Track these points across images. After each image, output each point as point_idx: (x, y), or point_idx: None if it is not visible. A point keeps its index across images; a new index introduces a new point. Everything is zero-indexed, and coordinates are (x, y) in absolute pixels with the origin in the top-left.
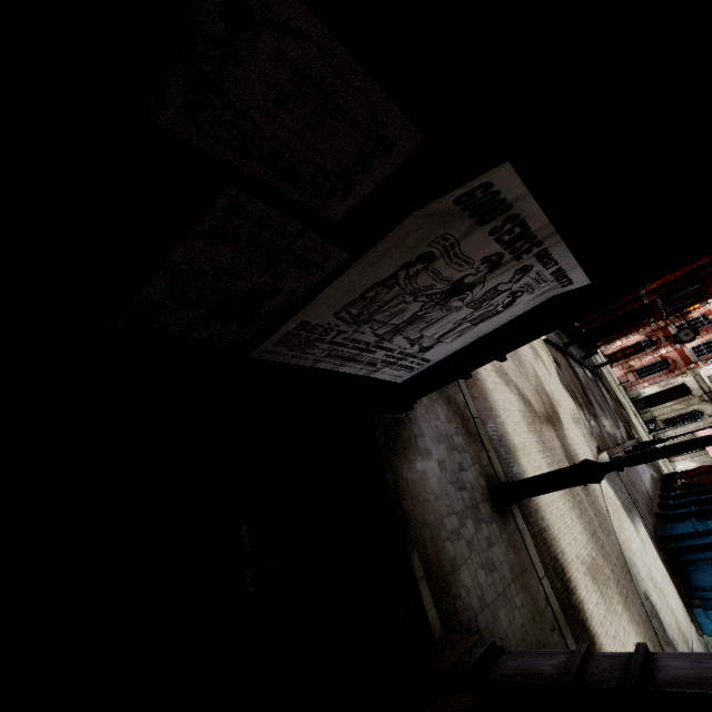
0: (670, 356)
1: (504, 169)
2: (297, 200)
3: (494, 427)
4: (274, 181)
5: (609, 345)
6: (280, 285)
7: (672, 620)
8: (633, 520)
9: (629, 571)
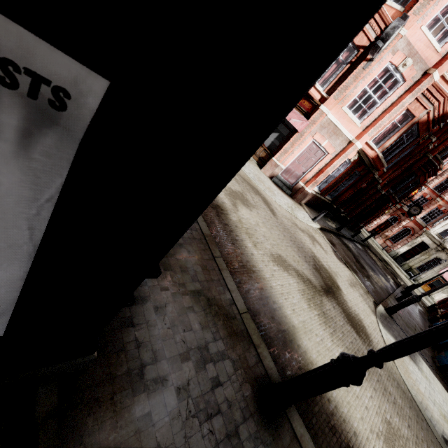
0: (409, 225)
1: None
2: None
3: (270, 314)
4: None
5: (369, 225)
6: None
7: None
8: (415, 359)
9: (423, 417)
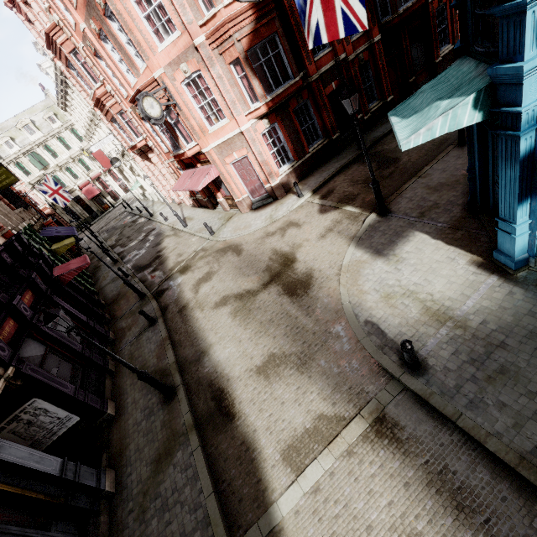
0: None
1: None
2: None
3: (195, 350)
4: None
5: None
6: None
7: (411, 313)
8: (391, 250)
9: (346, 318)
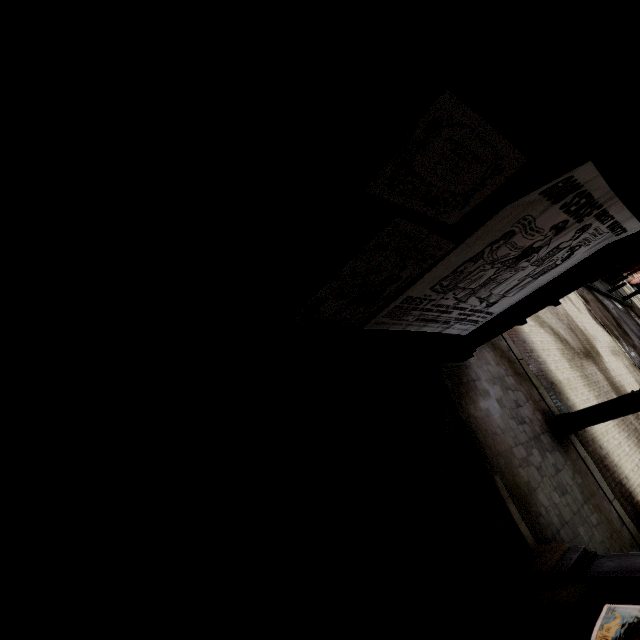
0: None
1: (585, 166)
2: (431, 216)
3: (537, 367)
4: (421, 208)
5: (635, 274)
6: (402, 273)
7: None
8: None
9: None
